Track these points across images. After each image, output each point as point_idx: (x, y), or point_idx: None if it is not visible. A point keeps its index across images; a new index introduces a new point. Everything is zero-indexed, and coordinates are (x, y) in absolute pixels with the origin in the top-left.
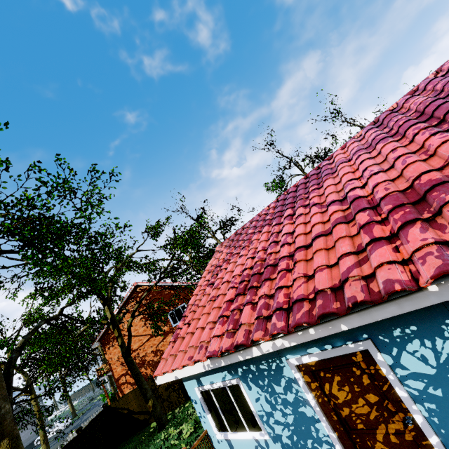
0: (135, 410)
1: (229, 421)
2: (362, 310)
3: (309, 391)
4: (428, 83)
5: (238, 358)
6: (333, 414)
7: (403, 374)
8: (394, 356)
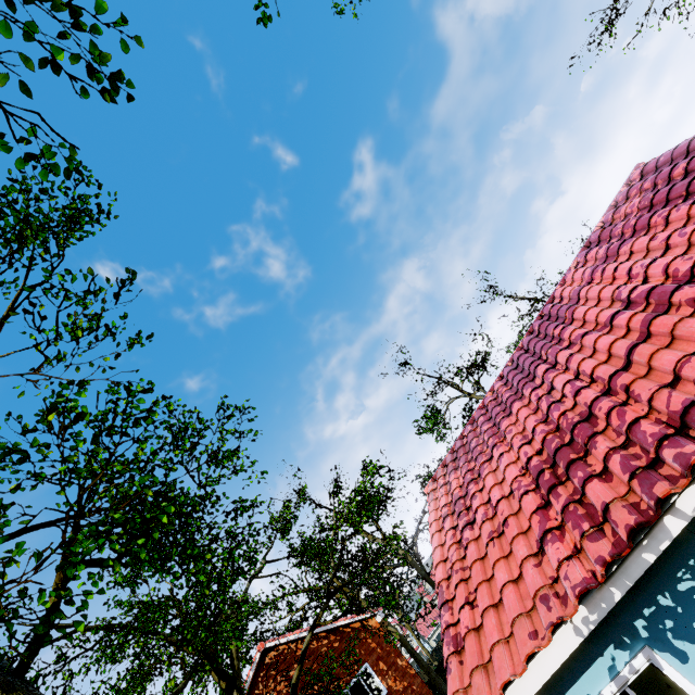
0: None
1: None
2: None
3: None
4: (627, 192)
5: (645, 561)
6: None
7: None
8: None
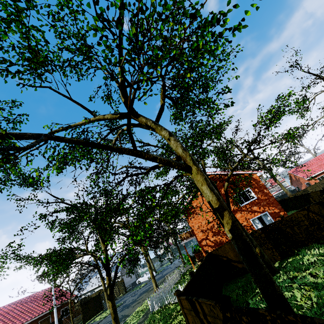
0: (233, 259)
1: None
2: None
3: None
4: None
5: None
6: None
7: None
8: None
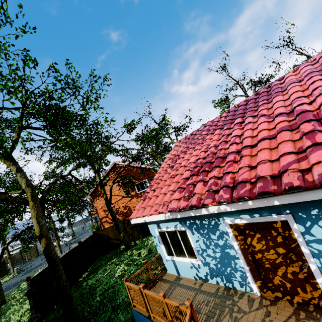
0: (112, 237)
1: (175, 250)
2: (295, 192)
3: (235, 240)
4: None
5: (191, 214)
6: (249, 256)
7: (310, 239)
8: (307, 227)
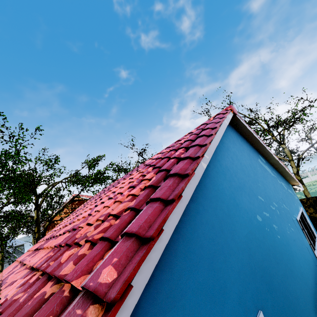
0: None
1: None
2: None
3: None
4: (200, 126)
5: None
6: None
7: None
8: None
